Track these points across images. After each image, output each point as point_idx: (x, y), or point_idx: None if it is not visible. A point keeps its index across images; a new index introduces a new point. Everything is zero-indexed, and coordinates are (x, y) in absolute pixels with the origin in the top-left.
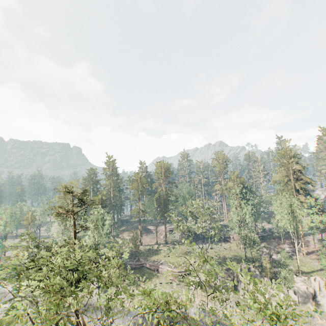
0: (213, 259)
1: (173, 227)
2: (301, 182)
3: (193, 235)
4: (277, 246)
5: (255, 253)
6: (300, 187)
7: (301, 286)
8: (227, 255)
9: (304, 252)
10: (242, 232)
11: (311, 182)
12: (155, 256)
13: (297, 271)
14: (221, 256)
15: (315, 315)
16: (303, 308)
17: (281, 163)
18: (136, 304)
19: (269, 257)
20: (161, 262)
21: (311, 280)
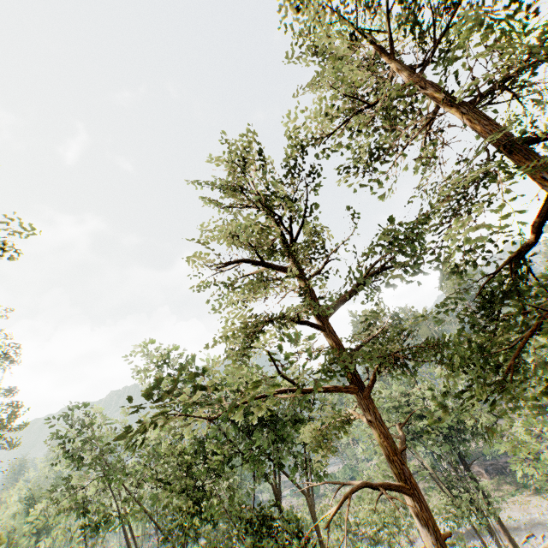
0: None
1: None
2: None
3: None
4: None
5: None
6: None
7: None
8: None
9: None
10: None
11: None
12: None
13: None
14: None
15: None
16: None
17: None
18: None
19: None
20: None
21: None
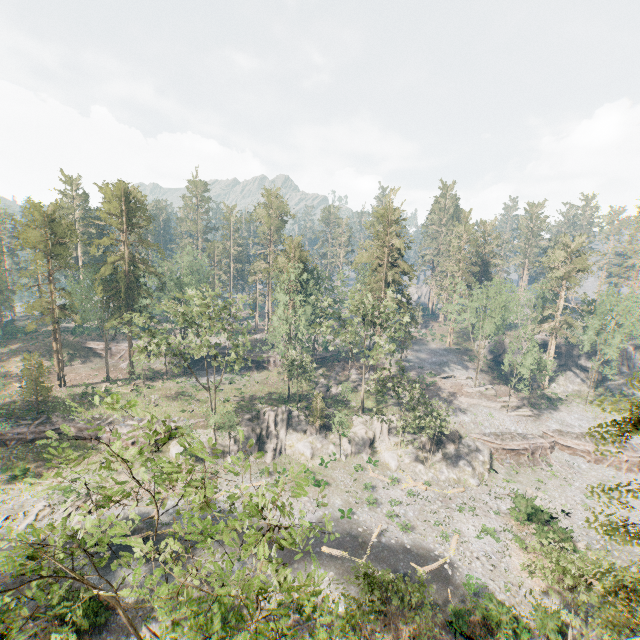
0: (229, 402)
1: (136, 348)
2: (396, 270)
3: (186, 363)
4: (342, 373)
5: (306, 387)
6: (394, 279)
7: (360, 431)
8: (259, 394)
9: (375, 380)
10: (289, 353)
11: (410, 272)
12: (96, 408)
13: (360, 409)
14: (246, 397)
15: (368, 467)
16: (355, 461)
17: (375, 232)
18: (25, 521)
19: (326, 391)
20: (110, 420)
21: (375, 420)
